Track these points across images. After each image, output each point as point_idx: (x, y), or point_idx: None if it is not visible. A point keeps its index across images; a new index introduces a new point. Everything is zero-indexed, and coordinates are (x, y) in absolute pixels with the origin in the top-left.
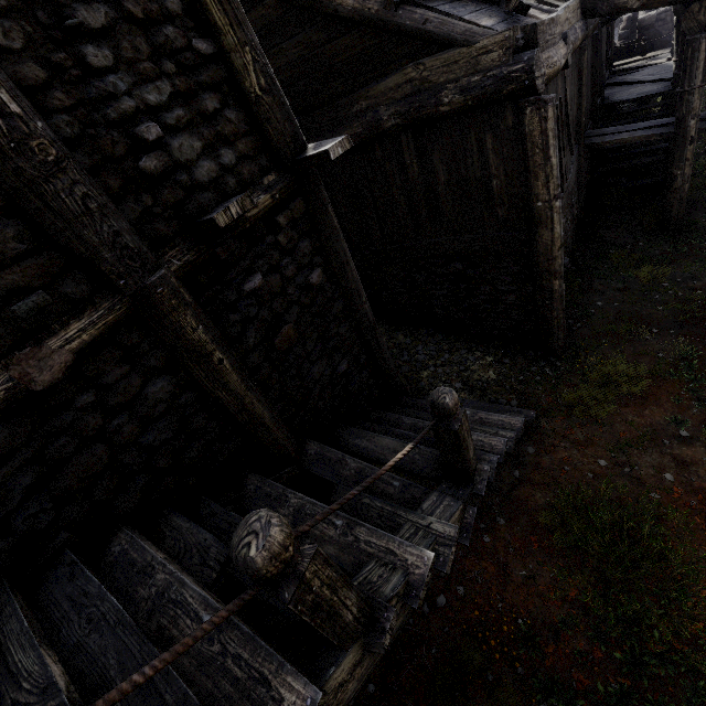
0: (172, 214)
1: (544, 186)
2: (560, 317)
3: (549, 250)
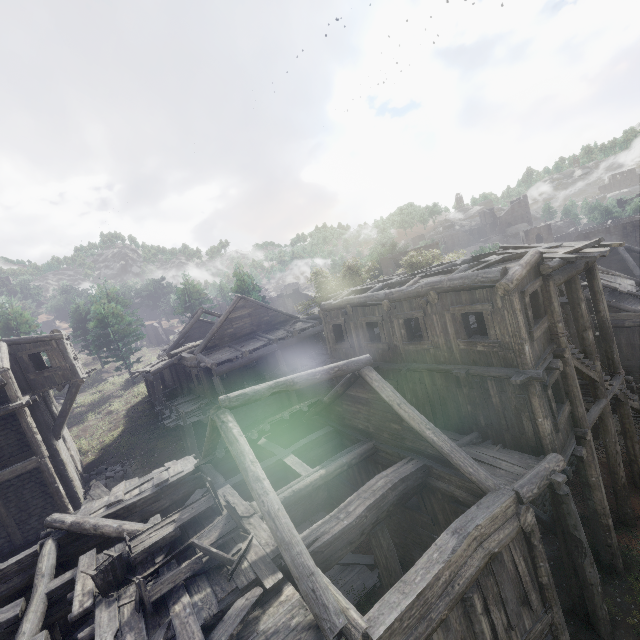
0: None
1: None
2: None
3: None
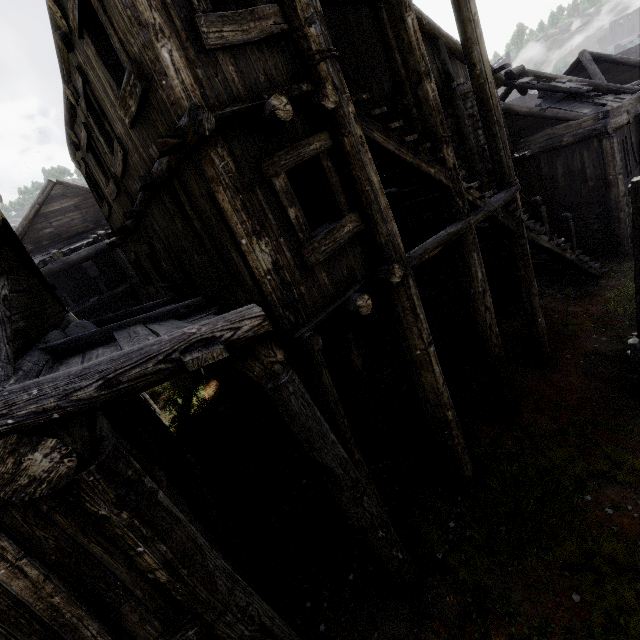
0: (484, 168)
1: (612, 169)
2: (625, 233)
3: (617, 198)
